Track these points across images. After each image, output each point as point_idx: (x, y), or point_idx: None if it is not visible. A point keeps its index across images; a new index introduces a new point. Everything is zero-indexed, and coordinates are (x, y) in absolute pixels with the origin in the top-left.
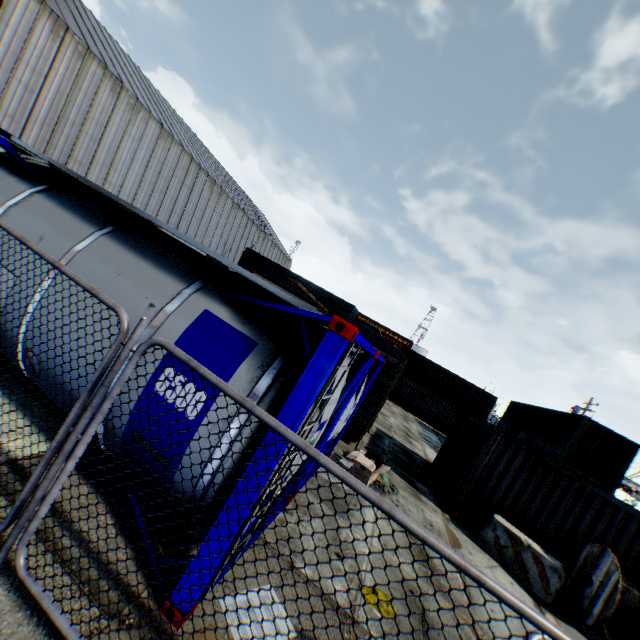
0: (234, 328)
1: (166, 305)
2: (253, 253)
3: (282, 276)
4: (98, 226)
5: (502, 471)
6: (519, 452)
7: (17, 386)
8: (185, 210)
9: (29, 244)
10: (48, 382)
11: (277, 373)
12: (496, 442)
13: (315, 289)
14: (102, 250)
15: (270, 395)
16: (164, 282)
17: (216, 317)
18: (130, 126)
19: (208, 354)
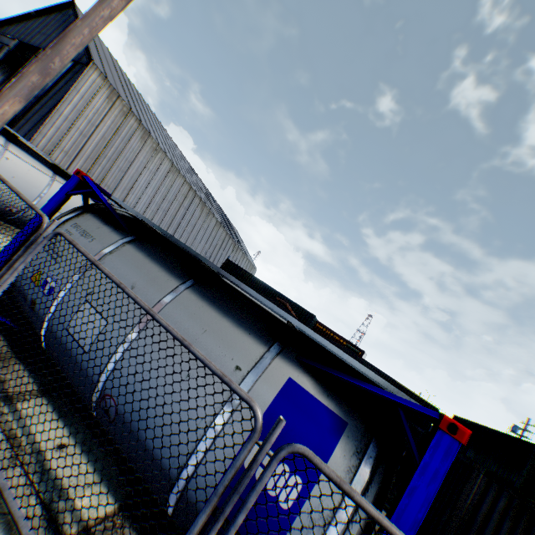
0: (320, 402)
1: (251, 369)
2: (231, 263)
3: (254, 284)
4: (180, 279)
5: (486, 512)
6: (502, 493)
7: (78, 419)
8: (180, 225)
9: (156, 317)
10: (169, 472)
11: (374, 462)
12: (478, 479)
13: (281, 298)
14: (186, 304)
15: (372, 490)
16: (246, 343)
17: (301, 387)
18: (150, 162)
19: (299, 431)
